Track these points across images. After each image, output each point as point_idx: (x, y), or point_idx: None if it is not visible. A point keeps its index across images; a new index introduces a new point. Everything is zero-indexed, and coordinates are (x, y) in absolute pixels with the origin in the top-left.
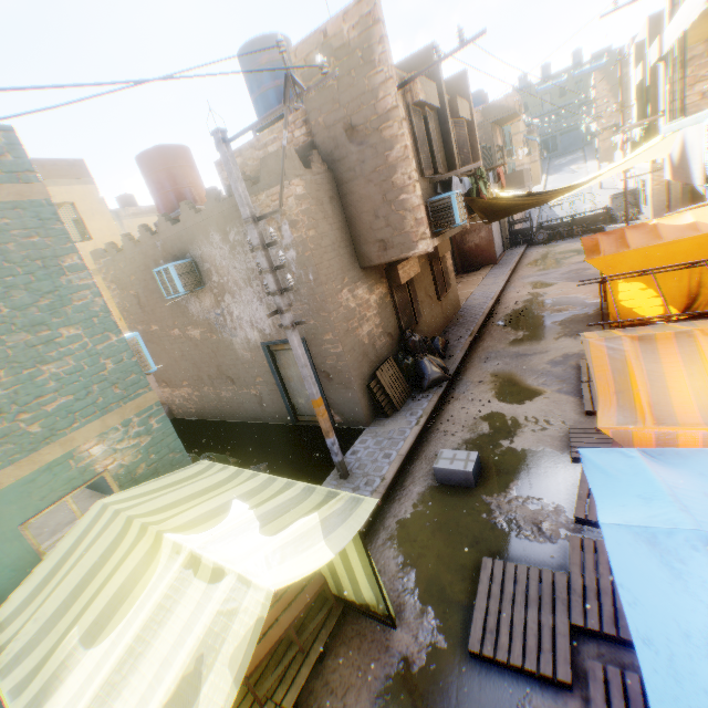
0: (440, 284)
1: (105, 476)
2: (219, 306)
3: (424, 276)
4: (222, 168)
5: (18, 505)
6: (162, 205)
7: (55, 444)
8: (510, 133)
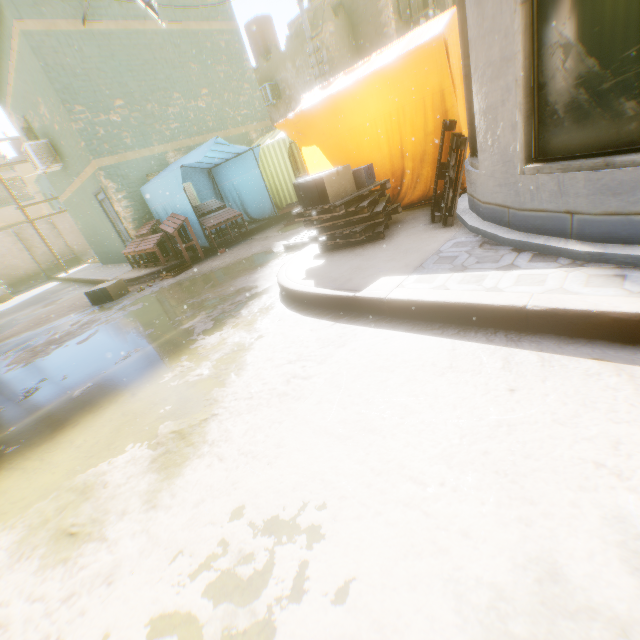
0: None
1: None
2: (288, 112)
3: None
4: (291, 29)
5: (236, 143)
6: (257, 56)
7: (243, 127)
8: None
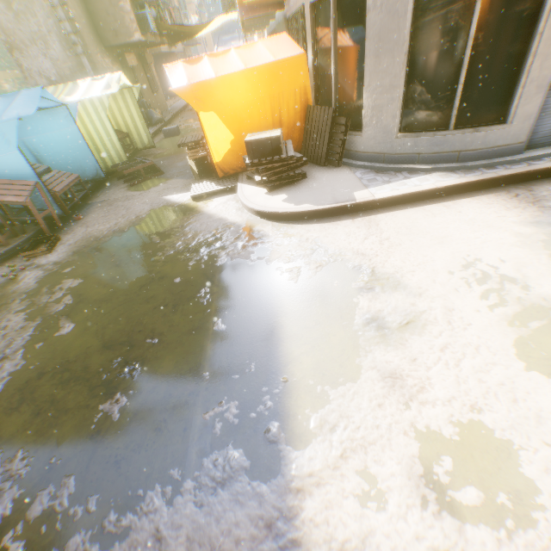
0: (152, 85)
1: None
2: None
3: (141, 74)
4: None
5: None
6: None
7: None
8: (184, 1)
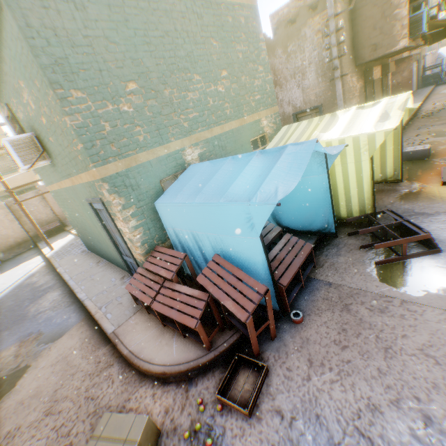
0: (384, 94)
1: (265, 135)
2: None
3: (377, 85)
4: (273, 19)
5: (249, 131)
6: None
7: (256, 113)
8: (431, 1)
